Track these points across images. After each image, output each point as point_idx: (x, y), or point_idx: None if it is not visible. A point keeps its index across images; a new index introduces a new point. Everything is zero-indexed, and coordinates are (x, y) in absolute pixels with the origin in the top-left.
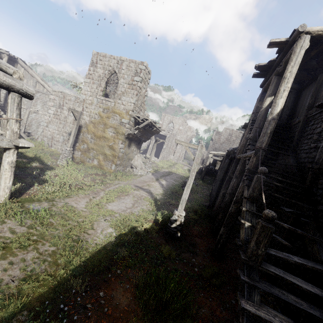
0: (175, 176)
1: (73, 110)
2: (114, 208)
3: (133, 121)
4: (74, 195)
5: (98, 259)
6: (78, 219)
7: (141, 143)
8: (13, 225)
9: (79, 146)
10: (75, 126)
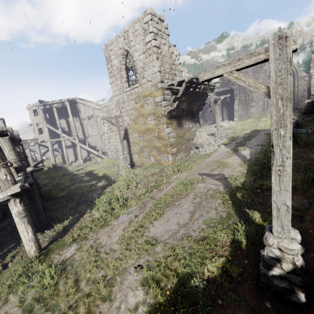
0: (264, 134)
1: (107, 117)
2: (159, 231)
3: (169, 93)
4: (112, 220)
5: None
6: (95, 275)
7: (196, 114)
8: (9, 307)
9: (133, 149)
10: (117, 132)
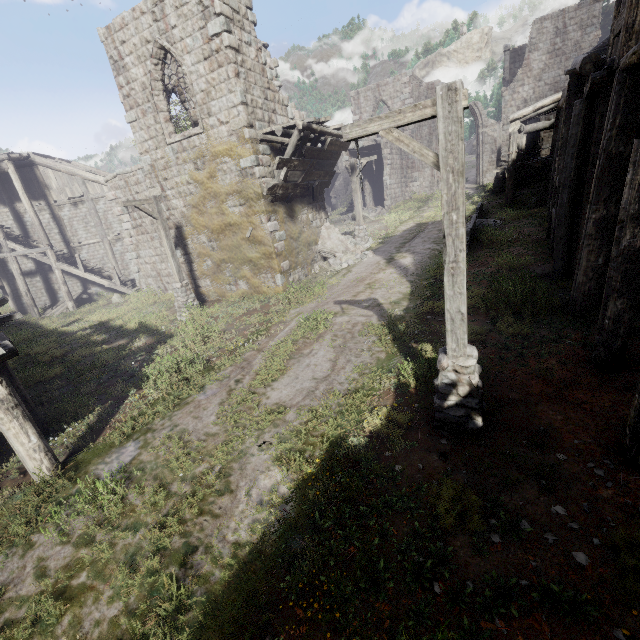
0: (434, 230)
1: (136, 201)
2: (285, 394)
3: (267, 151)
4: (193, 394)
5: (230, 615)
6: (193, 471)
7: (318, 193)
8: (45, 549)
9: (200, 268)
10: (162, 233)
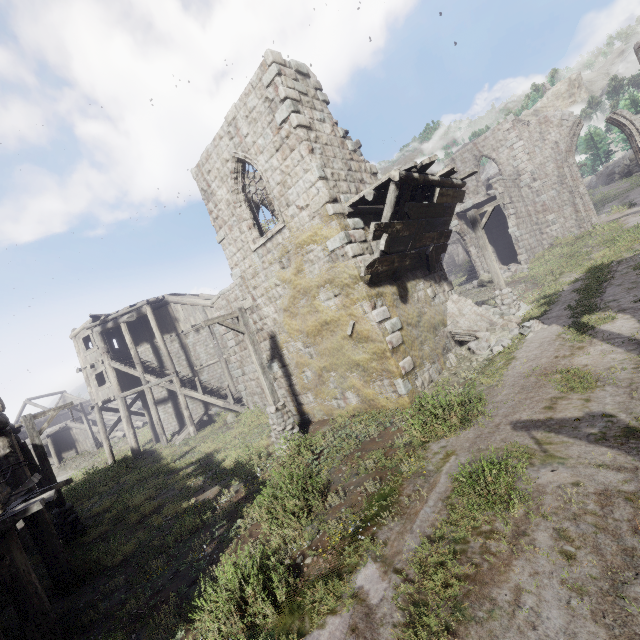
0: (632, 269)
1: (219, 317)
2: None
3: (359, 224)
4: None
5: None
6: None
7: (434, 261)
8: None
9: (300, 381)
10: (250, 348)
